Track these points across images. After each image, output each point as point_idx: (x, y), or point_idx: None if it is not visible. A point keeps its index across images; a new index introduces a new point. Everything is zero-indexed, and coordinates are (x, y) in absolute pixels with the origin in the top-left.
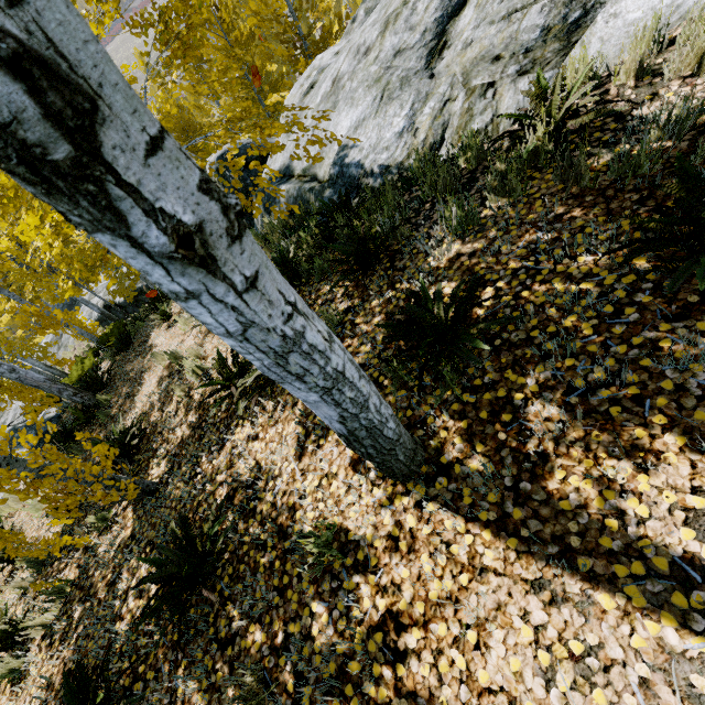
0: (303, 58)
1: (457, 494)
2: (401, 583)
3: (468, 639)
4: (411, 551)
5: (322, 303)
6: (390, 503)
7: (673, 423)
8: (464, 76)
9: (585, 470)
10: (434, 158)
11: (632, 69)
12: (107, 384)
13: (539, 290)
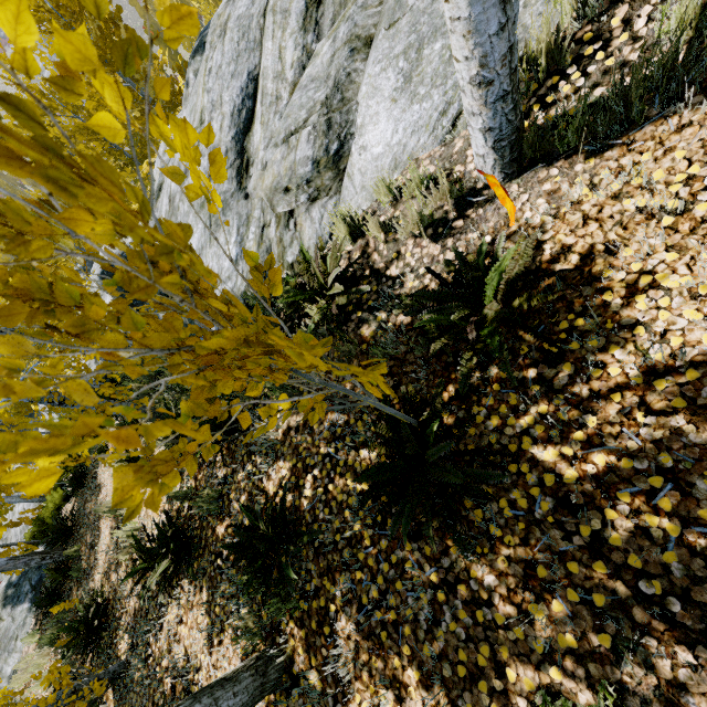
0: None
1: None
2: None
3: None
4: None
5: (208, 465)
6: None
7: (413, 655)
8: (269, 202)
9: (370, 697)
10: None
11: (377, 227)
12: (74, 530)
13: (339, 484)
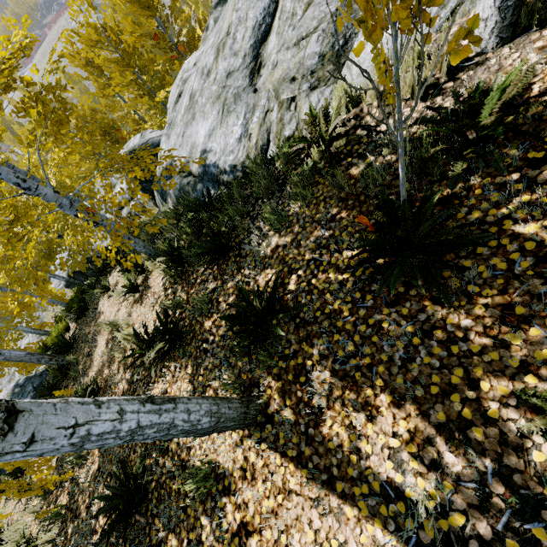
0: (177, 61)
1: (277, 436)
2: (248, 502)
3: (282, 540)
4: (253, 479)
5: (199, 282)
6: (241, 444)
7: (386, 385)
8: (275, 92)
9: (341, 420)
10: (264, 158)
11: (374, 94)
12: (74, 345)
13: (321, 278)
